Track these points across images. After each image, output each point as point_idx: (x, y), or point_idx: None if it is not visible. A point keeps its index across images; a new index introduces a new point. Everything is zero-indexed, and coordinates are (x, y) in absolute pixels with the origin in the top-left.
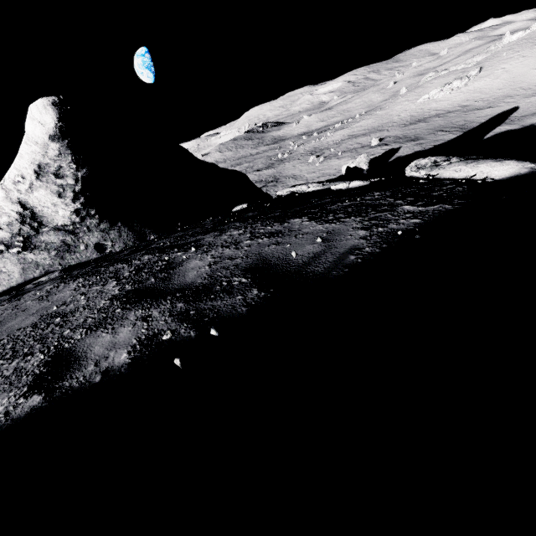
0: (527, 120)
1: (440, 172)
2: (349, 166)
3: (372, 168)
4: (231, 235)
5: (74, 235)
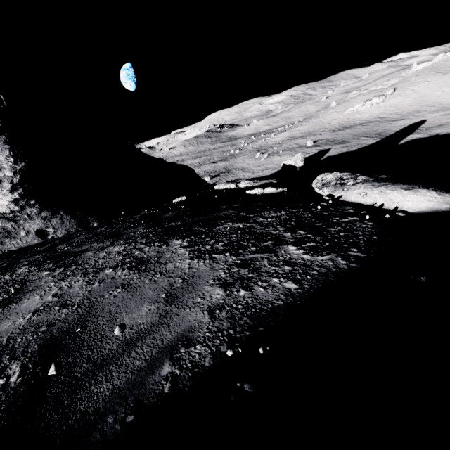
0: (433, 130)
1: (344, 194)
2: (288, 162)
3: (306, 165)
4: (109, 253)
5: (14, 222)
